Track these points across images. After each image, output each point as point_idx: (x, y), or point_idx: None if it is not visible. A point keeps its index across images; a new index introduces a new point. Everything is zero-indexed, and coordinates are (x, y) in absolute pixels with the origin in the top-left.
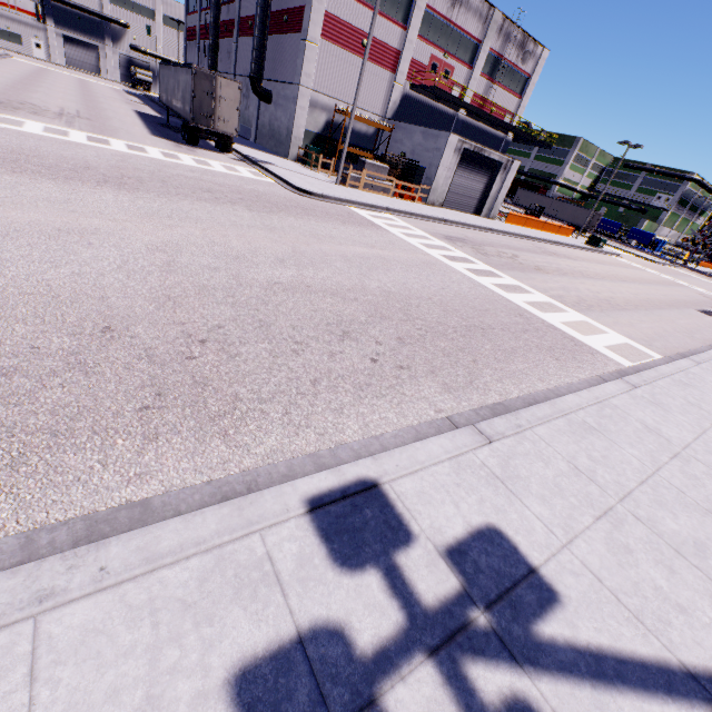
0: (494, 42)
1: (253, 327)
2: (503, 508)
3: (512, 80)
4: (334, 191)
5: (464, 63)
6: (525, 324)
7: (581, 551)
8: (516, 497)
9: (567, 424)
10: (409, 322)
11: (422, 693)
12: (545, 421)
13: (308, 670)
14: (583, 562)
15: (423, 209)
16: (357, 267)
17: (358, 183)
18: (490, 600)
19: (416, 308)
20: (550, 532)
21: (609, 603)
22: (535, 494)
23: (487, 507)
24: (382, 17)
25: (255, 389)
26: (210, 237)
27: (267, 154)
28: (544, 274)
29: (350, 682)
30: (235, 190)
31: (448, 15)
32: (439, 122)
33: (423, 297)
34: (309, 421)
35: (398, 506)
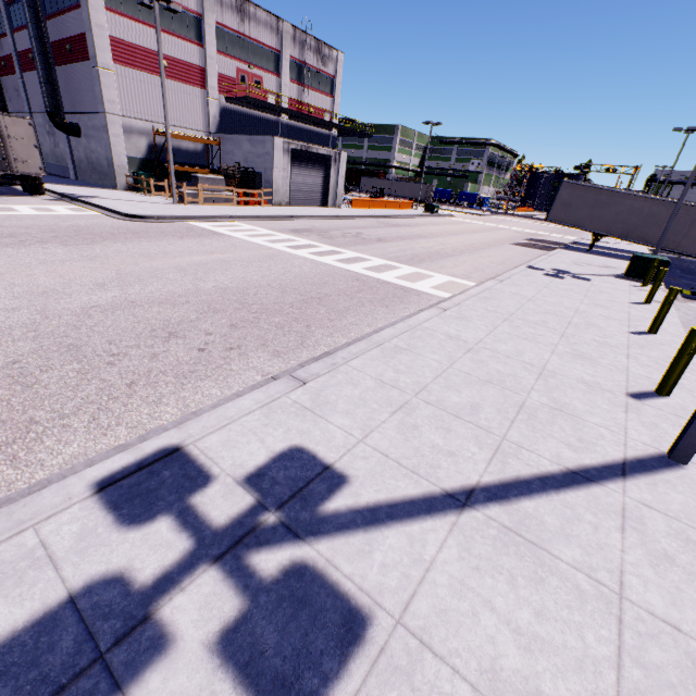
0: (292, 51)
1: (59, 353)
2: (308, 430)
3: (320, 82)
4: (170, 211)
5: (271, 72)
6: (361, 286)
7: (374, 440)
8: (322, 419)
9: (381, 351)
10: (245, 309)
11: (201, 593)
12: (360, 354)
13: (77, 620)
14: (375, 447)
15: (269, 211)
16: (192, 274)
17: (198, 198)
18: (282, 502)
19: (253, 296)
20: (349, 435)
21: (391, 469)
22: (341, 411)
23: (293, 434)
24: (174, 37)
25: (56, 409)
26: (9, 280)
27: (92, 188)
28: (385, 243)
29: (125, 612)
30: (47, 230)
31: (241, 29)
32: (266, 129)
33: (262, 285)
34: (121, 419)
35: (201, 459)
